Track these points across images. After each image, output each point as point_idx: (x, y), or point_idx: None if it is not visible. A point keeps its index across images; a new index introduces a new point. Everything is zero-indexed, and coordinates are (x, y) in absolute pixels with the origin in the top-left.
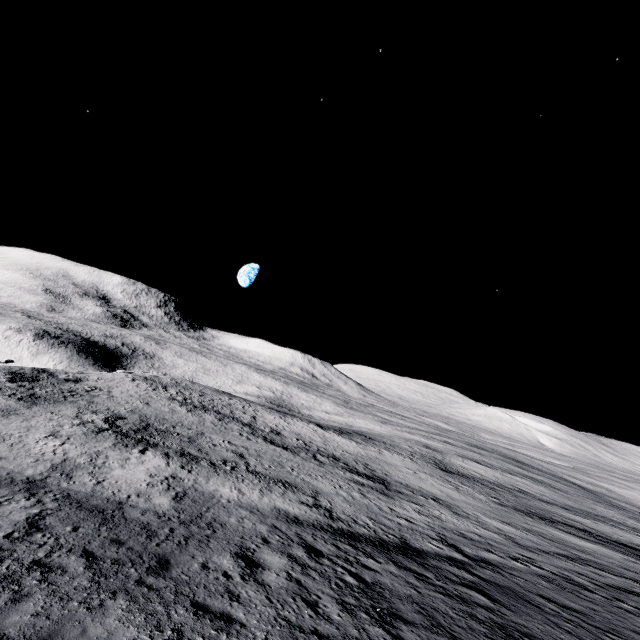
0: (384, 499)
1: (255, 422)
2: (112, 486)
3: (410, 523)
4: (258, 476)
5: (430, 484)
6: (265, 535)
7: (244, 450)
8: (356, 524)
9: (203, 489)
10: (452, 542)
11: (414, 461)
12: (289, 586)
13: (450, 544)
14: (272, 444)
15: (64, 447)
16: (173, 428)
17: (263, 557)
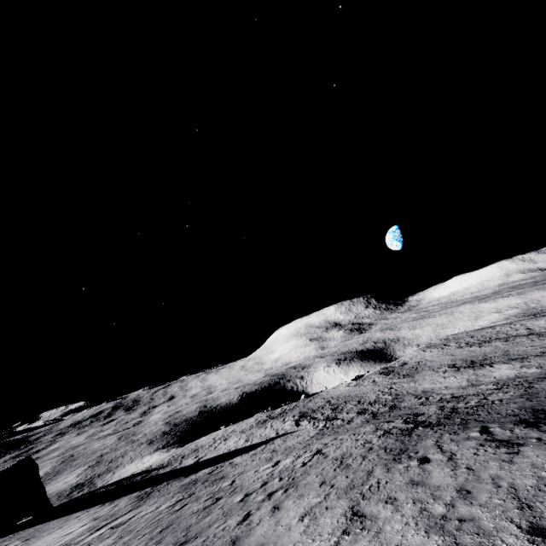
0: None
1: (532, 330)
2: (502, 376)
3: None
4: None
5: None
6: None
7: None
8: None
9: None
10: None
11: None
12: None
13: None
14: None
15: (458, 377)
16: (486, 356)
17: None
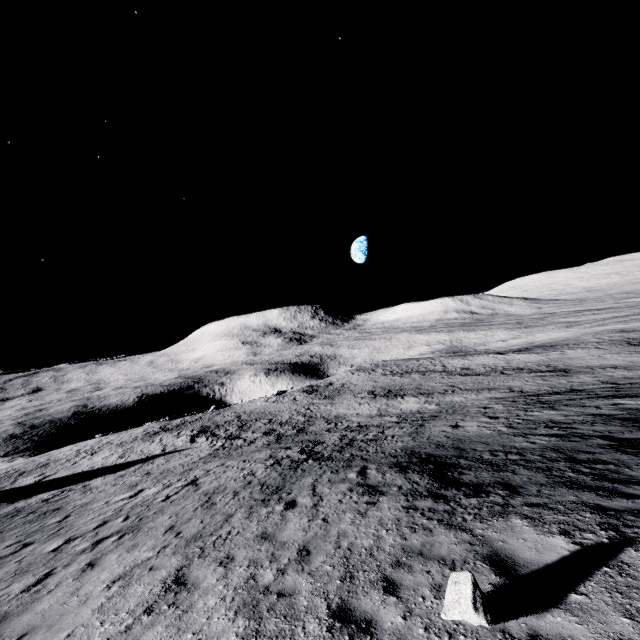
0: (563, 378)
1: (446, 368)
2: (407, 409)
3: (581, 383)
4: (469, 390)
5: (613, 360)
6: (487, 403)
7: (452, 383)
8: (539, 391)
9: (445, 401)
10: (611, 382)
11: (600, 348)
12: (504, 407)
13: (608, 383)
14: (467, 376)
15: (371, 405)
16: (402, 387)
17: (490, 406)
